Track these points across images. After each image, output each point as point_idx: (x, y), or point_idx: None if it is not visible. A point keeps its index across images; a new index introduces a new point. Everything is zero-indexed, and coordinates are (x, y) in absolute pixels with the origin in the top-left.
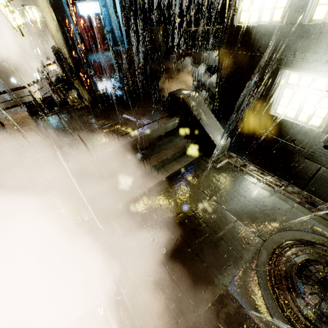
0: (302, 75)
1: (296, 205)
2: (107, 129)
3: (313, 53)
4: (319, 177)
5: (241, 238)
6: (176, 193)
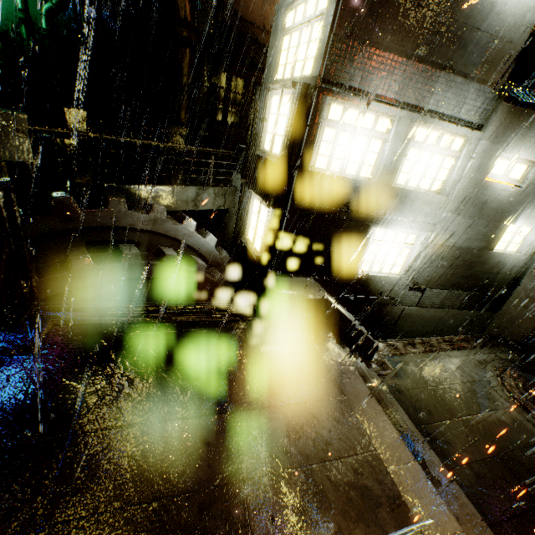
0: (386, 231)
1: (454, 353)
2: (342, 524)
3: (400, 213)
4: (403, 316)
5: (518, 425)
6: (460, 462)
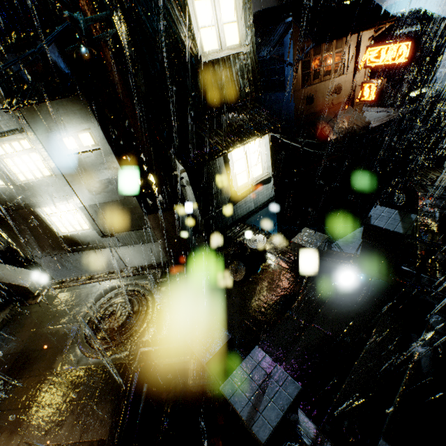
0: (50, 207)
1: (102, 283)
2: None
3: (40, 196)
4: (121, 253)
5: (65, 334)
6: None
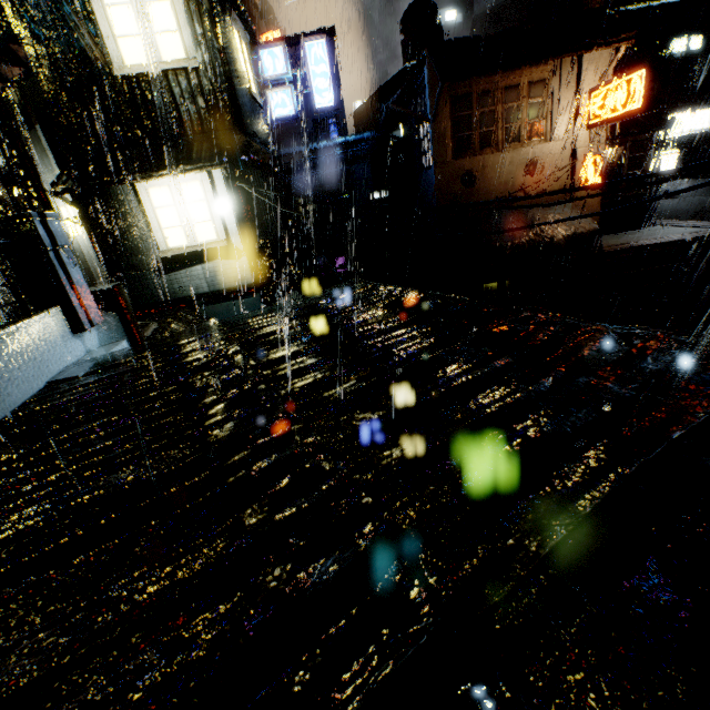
0: None
1: None
2: None
3: None
4: None
5: None
6: None
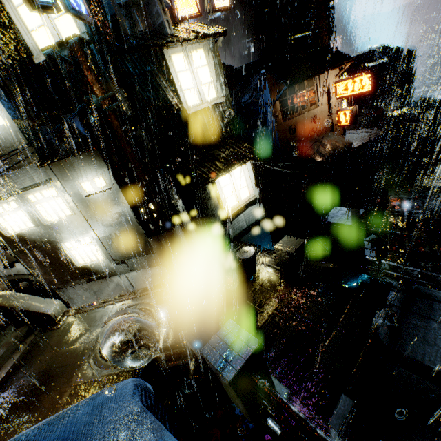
0: (70, 242)
1: (114, 305)
2: None
3: (63, 233)
4: (131, 279)
5: (82, 352)
6: (23, 375)
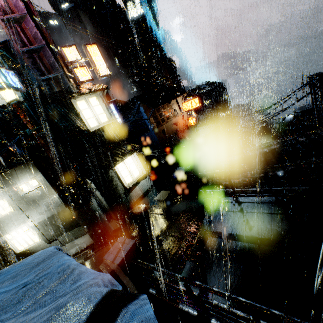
0: (10, 233)
1: None
2: None
3: (4, 227)
4: None
5: None
6: None
